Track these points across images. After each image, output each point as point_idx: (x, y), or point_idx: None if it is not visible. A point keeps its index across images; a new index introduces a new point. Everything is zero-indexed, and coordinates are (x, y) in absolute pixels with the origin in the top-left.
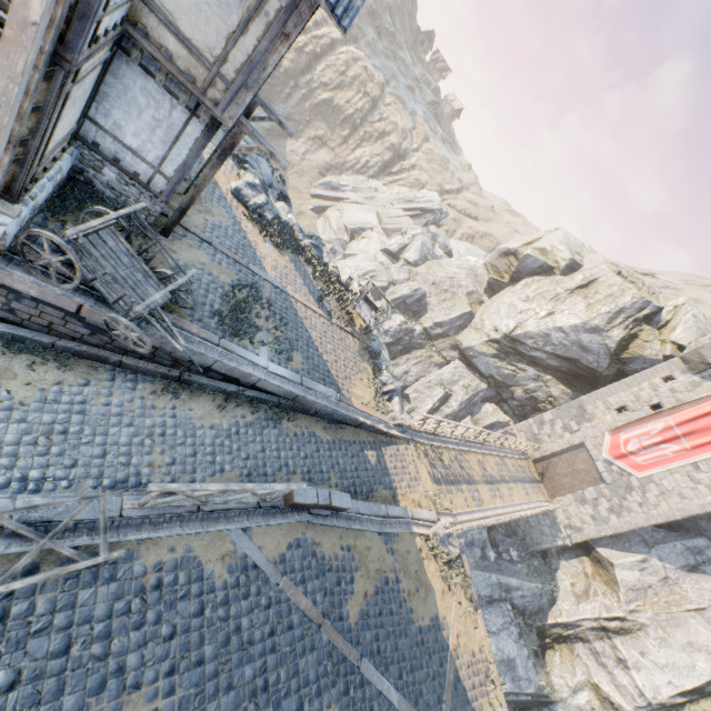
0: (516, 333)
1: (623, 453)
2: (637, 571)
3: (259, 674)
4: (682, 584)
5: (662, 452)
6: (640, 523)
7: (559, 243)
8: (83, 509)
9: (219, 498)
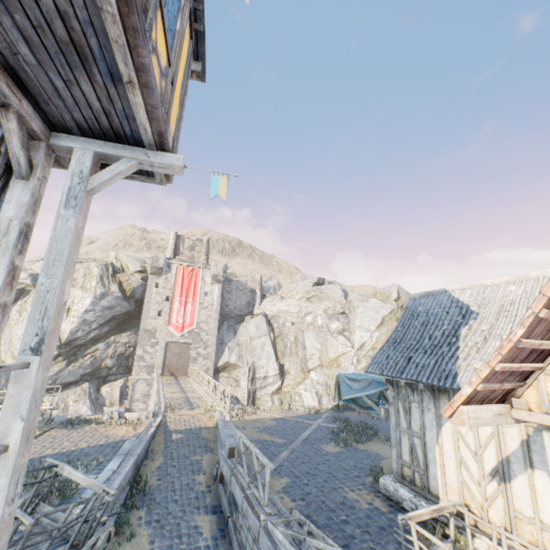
0: (65, 338)
1: (182, 326)
2: (233, 353)
3: (321, 465)
4: (241, 339)
5: (190, 310)
6: (215, 339)
7: None
8: (281, 526)
9: (246, 479)
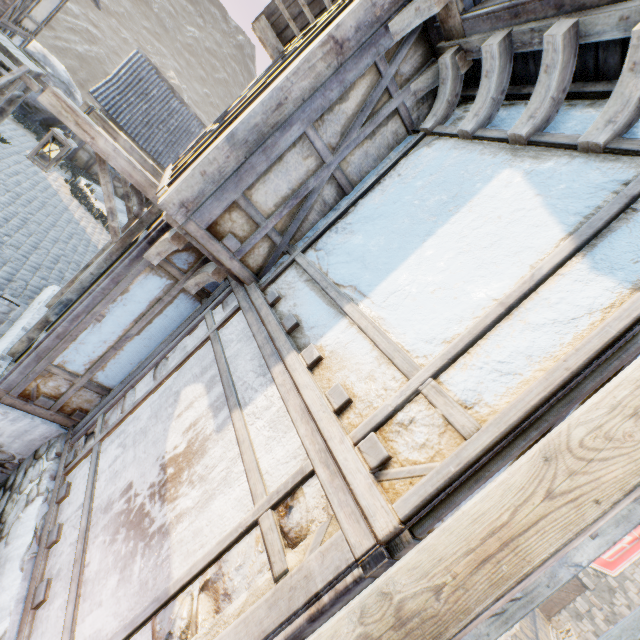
0: None
1: None
2: None
3: None
4: None
5: (620, 545)
6: None
7: None
8: None
9: None
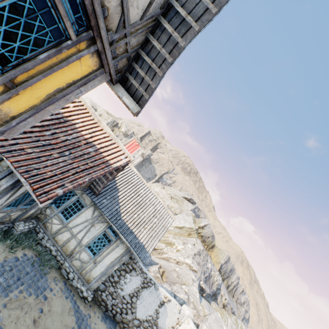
0: None
1: None
2: None
3: None
4: None
5: None
6: None
7: (89, 102)
8: None
9: None
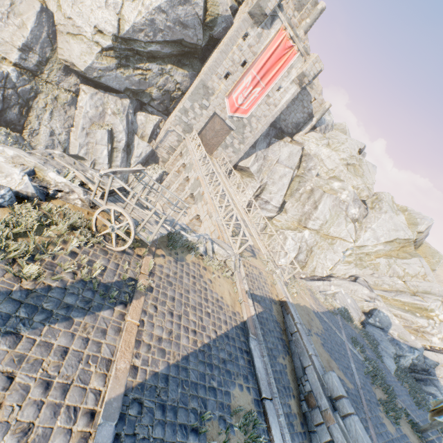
0: (125, 31)
1: (237, 108)
2: (256, 163)
3: None
4: (269, 155)
5: (254, 96)
6: (253, 141)
7: None
8: None
9: None
